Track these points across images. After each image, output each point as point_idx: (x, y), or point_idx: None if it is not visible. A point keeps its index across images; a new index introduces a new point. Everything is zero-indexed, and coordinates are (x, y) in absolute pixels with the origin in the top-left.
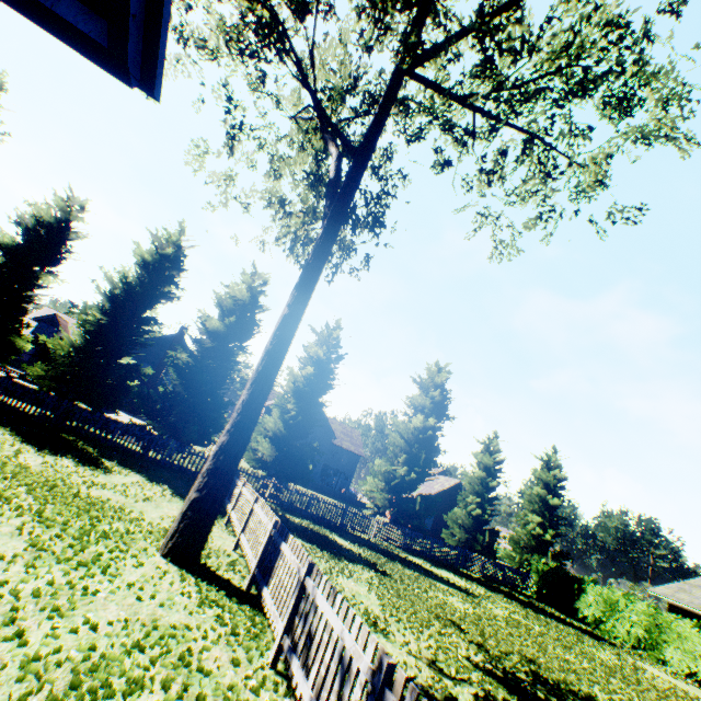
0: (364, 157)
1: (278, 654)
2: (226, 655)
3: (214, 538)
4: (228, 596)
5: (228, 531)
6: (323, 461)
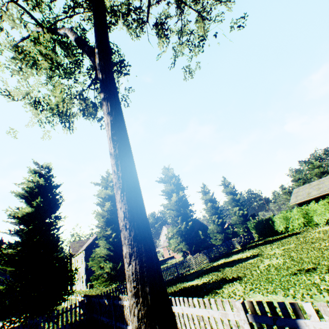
0: None
1: None
2: None
3: None
4: None
5: None
6: None
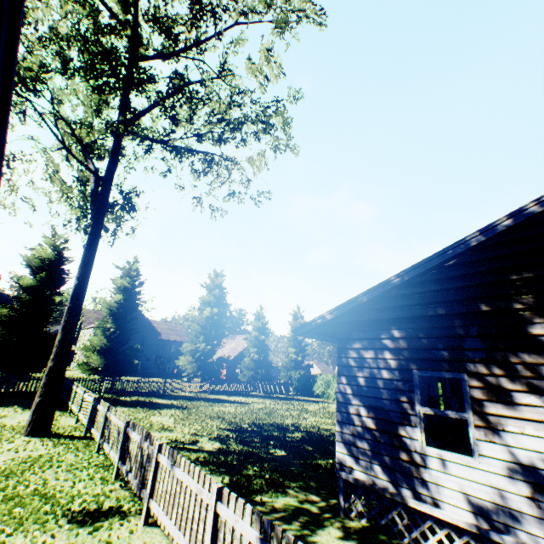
0: (108, 182)
1: (100, 447)
2: (72, 456)
3: (61, 422)
4: (72, 440)
5: (72, 417)
6: (155, 354)
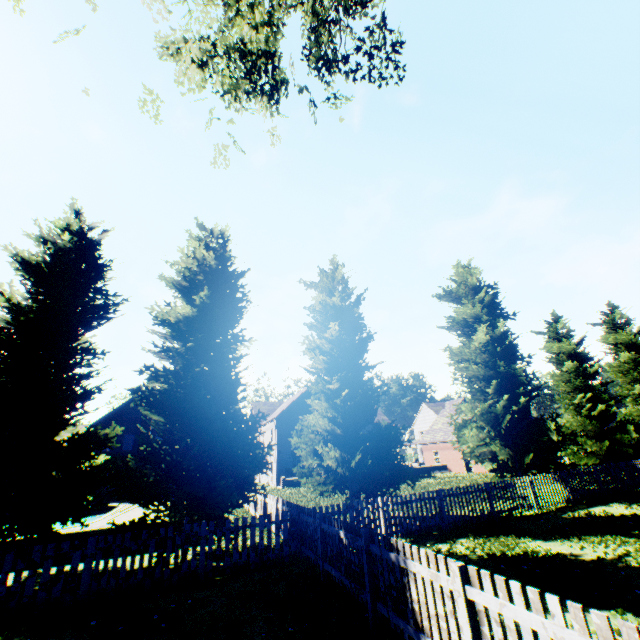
0: None
1: None
2: None
3: None
4: None
5: None
6: None
